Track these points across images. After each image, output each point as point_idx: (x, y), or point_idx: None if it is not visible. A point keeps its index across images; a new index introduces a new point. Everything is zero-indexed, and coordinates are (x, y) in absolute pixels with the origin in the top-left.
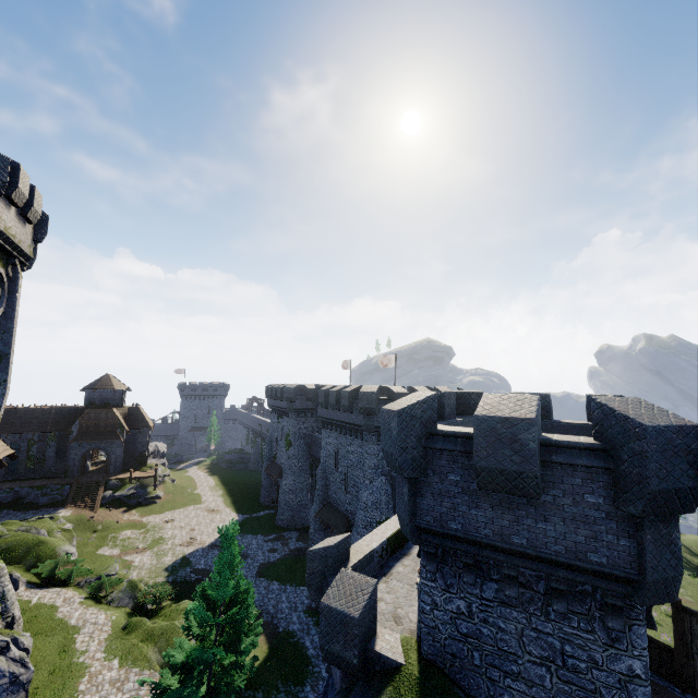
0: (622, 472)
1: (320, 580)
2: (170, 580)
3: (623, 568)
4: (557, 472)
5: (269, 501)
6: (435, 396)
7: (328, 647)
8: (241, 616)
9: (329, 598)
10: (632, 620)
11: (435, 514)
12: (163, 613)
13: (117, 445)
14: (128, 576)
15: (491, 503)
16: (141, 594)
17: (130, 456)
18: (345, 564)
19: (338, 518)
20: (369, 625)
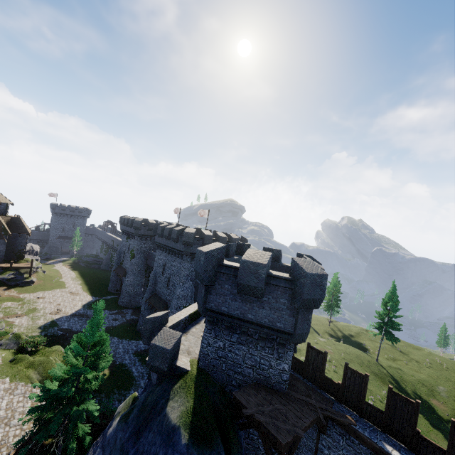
0: (296, 290)
1: (150, 333)
2: (43, 334)
3: (288, 329)
4: (272, 288)
5: (115, 290)
6: (225, 247)
7: (152, 363)
8: (100, 351)
9: (156, 341)
10: (288, 349)
11: (216, 303)
12: (39, 353)
13: (0, 243)
14: (12, 330)
15: (242, 299)
16: (23, 342)
17: (10, 252)
18: (165, 326)
19: (160, 303)
20: (175, 354)
